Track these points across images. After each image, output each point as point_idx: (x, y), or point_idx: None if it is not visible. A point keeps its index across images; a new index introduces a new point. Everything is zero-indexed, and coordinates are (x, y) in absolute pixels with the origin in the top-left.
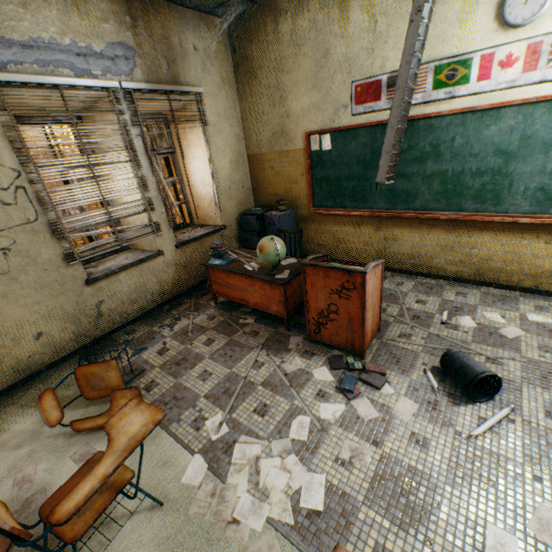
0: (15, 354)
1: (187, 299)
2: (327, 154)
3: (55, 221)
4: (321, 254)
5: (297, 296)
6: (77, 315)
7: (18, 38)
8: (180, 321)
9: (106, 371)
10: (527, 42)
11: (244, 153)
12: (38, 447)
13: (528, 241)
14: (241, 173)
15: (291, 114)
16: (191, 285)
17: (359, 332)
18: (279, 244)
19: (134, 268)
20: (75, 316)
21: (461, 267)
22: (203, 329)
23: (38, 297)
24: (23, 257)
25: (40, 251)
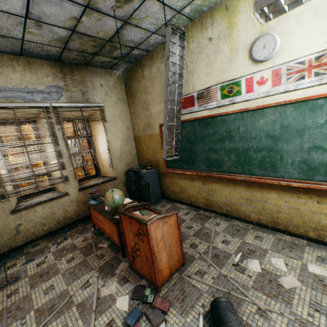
0: None
1: (81, 224)
2: None
3: None
4: (140, 204)
5: None
6: (1, 232)
7: None
8: (67, 240)
9: None
10: (271, 69)
11: (132, 135)
12: None
13: (304, 200)
14: (129, 147)
15: (152, 115)
16: (88, 214)
17: (153, 269)
18: (116, 195)
19: (47, 203)
20: None
21: (260, 215)
22: (74, 248)
23: None
24: None
25: None
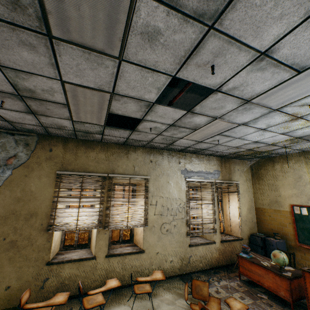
0: (164, 265)
1: (222, 271)
2: (305, 216)
3: (188, 219)
4: None
5: (297, 291)
6: (182, 258)
7: (195, 170)
8: (222, 280)
9: (203, 286)
10: None
11: (253, 206)
12: (176, 308)
13: None
14: (251, 214)
15: (281, 195)
16: (223, 264)
17: None
18: (284, 255)
19: (204, 245)
20: (182, 258)
21: None
22: (236, 289)
23: (175, 245)
24: (177, 229)
25: (181, 228)
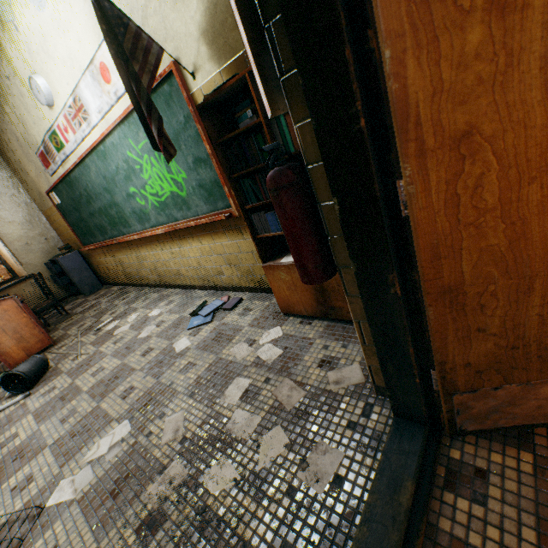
0: None
1: None
2: (63, 206)
3: None
4: None
5: None
6: None
7: None
8: None
9: None
10: (63, 115)
11: (38, 212)
12: None
13: (157, 250)
14: (40, 229)
15: (35, 180)
16: None
17: None
18: None
19: None
20: None
21: (154, 276)
22: None
23: None
24: None
25: None
